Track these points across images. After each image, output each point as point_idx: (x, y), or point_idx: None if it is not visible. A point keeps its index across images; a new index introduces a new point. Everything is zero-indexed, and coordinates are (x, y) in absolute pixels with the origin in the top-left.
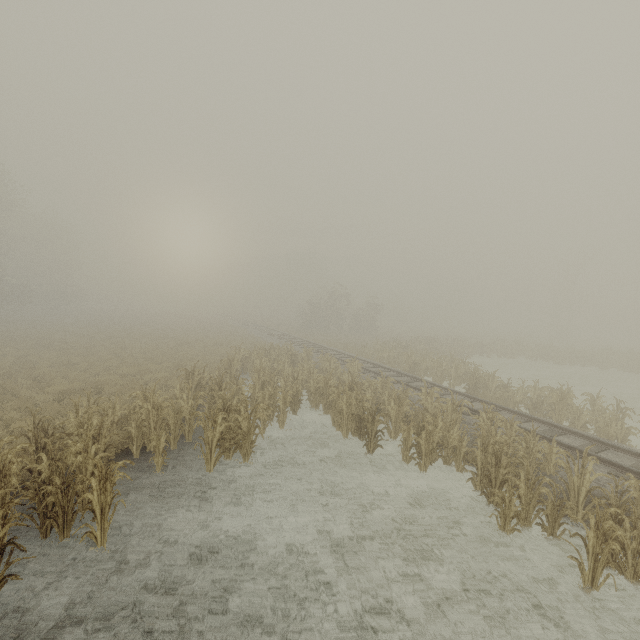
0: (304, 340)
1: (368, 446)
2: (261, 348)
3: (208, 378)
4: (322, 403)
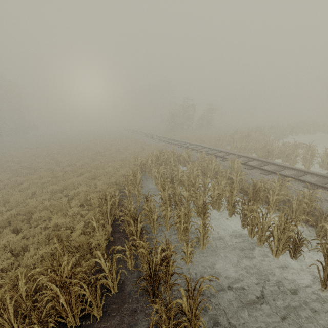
0: (174, 139)
1: (326, 284)
2: (153, 155)
3: (118, 184)
4: (227, 209)
